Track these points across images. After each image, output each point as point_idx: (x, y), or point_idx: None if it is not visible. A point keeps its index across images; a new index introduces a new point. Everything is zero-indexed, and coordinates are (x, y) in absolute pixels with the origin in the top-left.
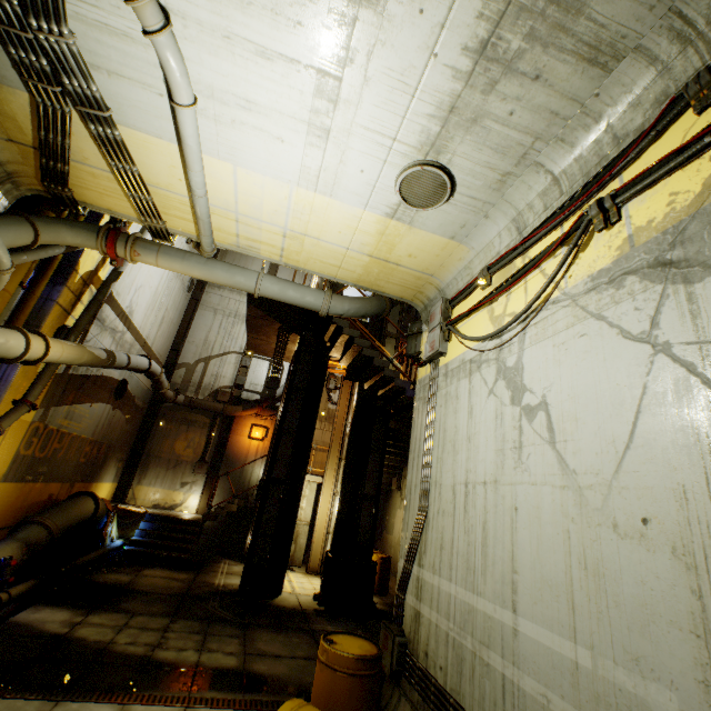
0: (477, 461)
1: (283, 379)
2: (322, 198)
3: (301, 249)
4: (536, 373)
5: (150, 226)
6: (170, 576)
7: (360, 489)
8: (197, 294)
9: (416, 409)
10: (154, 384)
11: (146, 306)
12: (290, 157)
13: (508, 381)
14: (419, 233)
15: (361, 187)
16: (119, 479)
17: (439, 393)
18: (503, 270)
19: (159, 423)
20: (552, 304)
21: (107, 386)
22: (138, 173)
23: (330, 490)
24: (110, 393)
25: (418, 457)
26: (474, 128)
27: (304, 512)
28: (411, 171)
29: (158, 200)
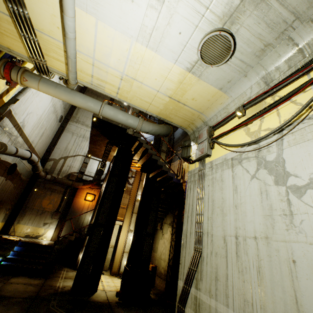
0: (245, 222)
1: (105, 170)
2: (150, 52)
3: (130, 89)
4: (299, 164)
5: (35, 62)
6: (28, 282)
7: (144, 230)
8: (64, 124)
9: (188, 187)
10: (33, 168)
11: (33, 124)
12: (135, 16)
13: (269, 170)
14: (202, 84)
15: (176, 46)
16: (6, 220)
17: (206, 178)
18: (255, 106)
19: (34, 190)
20: (308, 119)
21: (2, 166)
22: (28, 16)
23: (126, 229)
24: (4, 170)
25: (191, 215)
26: (261, 4)
27: (111, 240)
28: (212, 35)
29: (42, 43)
